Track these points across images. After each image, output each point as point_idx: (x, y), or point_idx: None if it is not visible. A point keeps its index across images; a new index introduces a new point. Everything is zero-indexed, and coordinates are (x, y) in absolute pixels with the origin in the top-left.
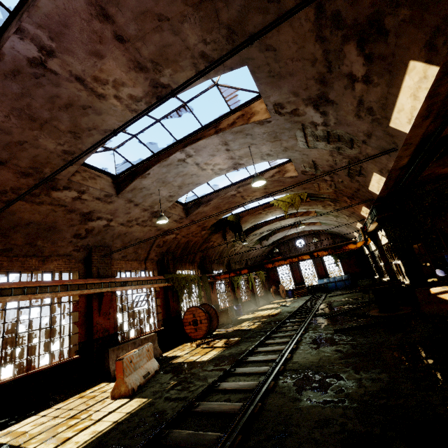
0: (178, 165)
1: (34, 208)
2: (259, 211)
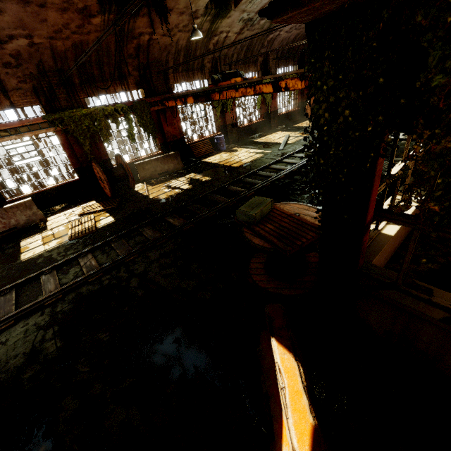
0: None
1: None
2: None
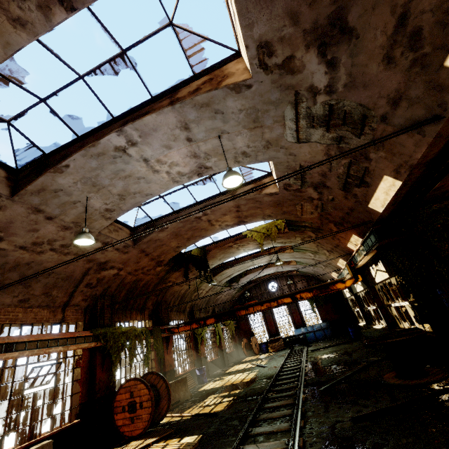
0: (115, 158)
1: None
2: (229, 244)
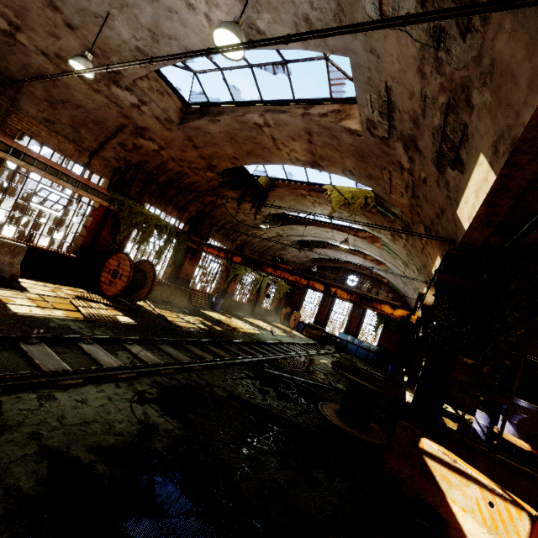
0: None
1: None
2: (302, 191)
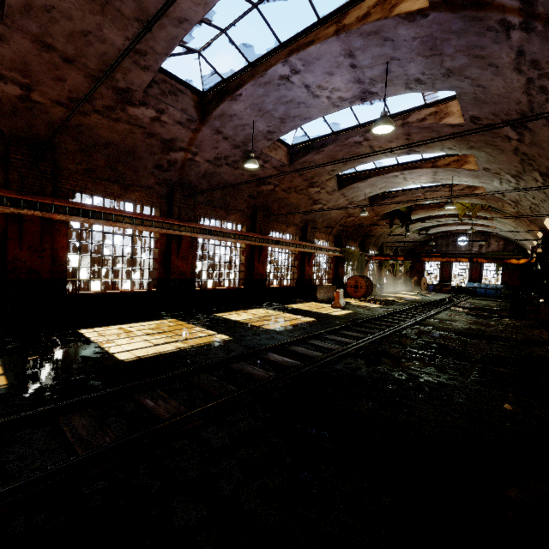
0: (390, 178)
1: (296, 197)
2: (433, 208)
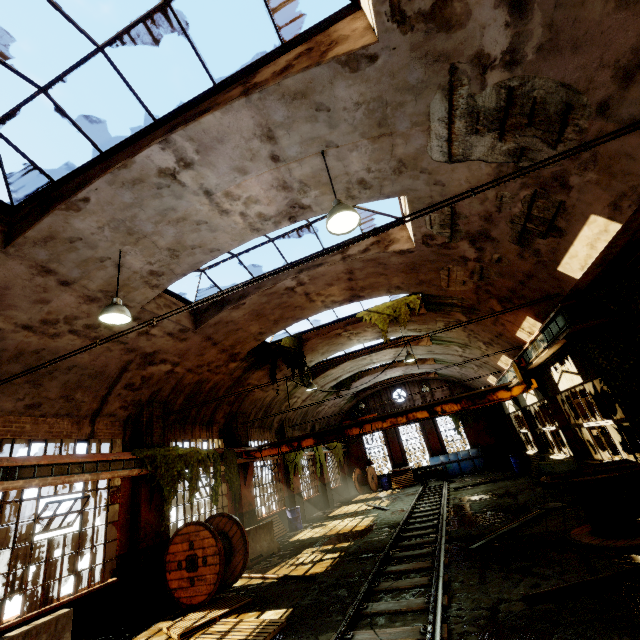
0: (160, 188)
1: None
2: (337, 331)
